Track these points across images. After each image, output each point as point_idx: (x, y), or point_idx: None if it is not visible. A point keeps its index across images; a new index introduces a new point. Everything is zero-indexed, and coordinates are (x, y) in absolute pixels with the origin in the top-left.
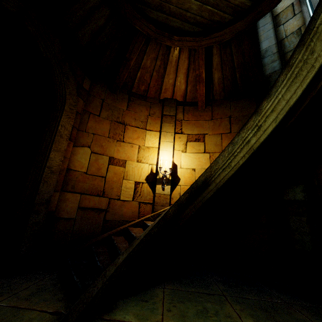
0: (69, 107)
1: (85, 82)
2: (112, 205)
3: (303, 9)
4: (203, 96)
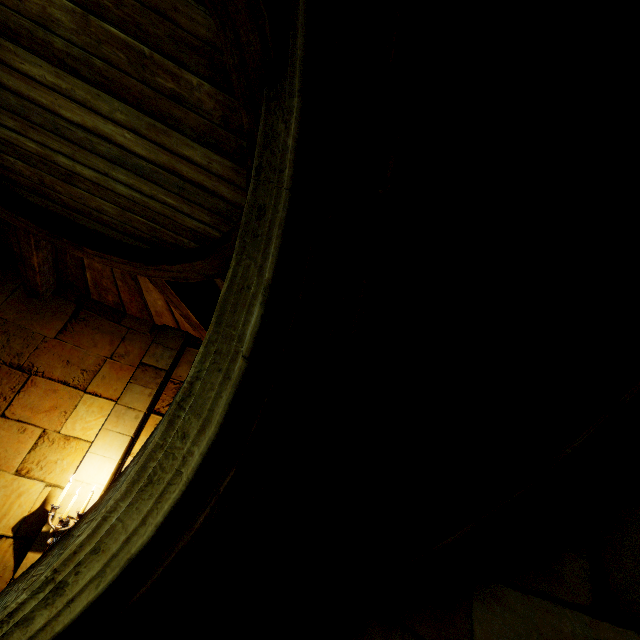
0: None
1: None
2: None
3: None
4: None
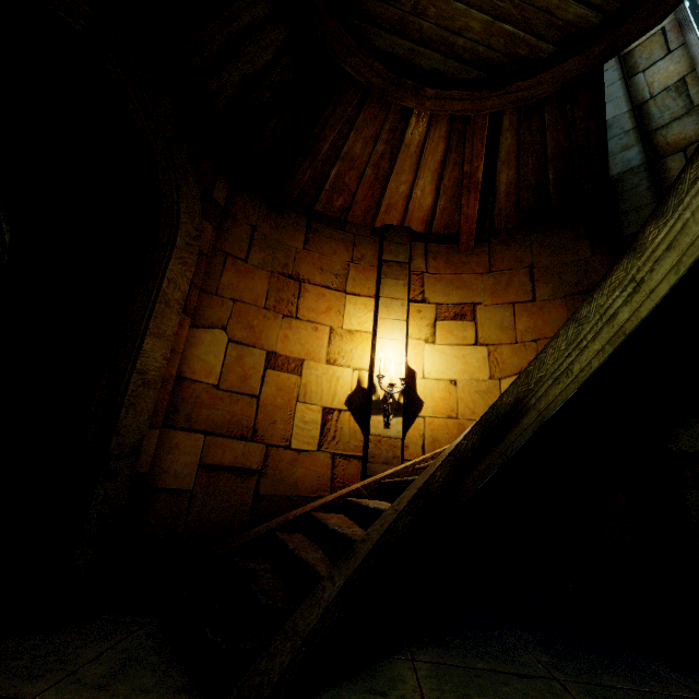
0: (184, 241)
1: (218, 187)
2: (273, 459)
3: (689, 40)
4: (473, 222)
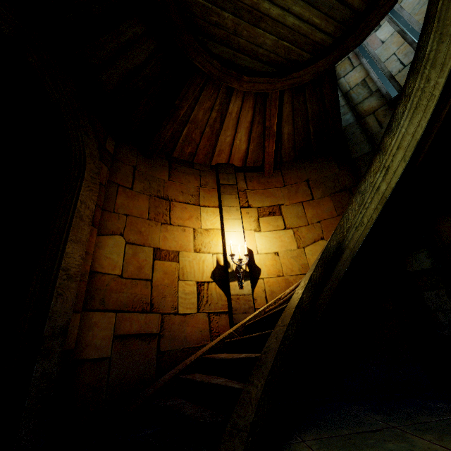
0: (90, 175)
1: (108, 142)
2: (167, 324)
3: (363, 62)
4: (272, 156)
